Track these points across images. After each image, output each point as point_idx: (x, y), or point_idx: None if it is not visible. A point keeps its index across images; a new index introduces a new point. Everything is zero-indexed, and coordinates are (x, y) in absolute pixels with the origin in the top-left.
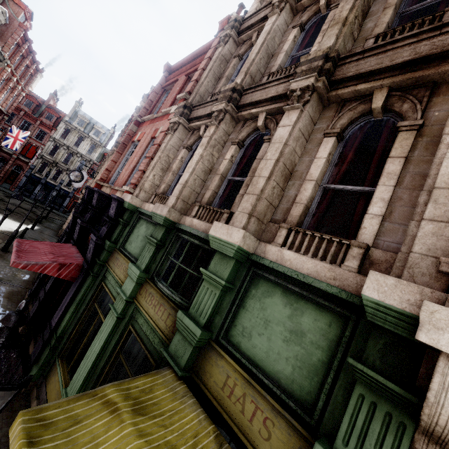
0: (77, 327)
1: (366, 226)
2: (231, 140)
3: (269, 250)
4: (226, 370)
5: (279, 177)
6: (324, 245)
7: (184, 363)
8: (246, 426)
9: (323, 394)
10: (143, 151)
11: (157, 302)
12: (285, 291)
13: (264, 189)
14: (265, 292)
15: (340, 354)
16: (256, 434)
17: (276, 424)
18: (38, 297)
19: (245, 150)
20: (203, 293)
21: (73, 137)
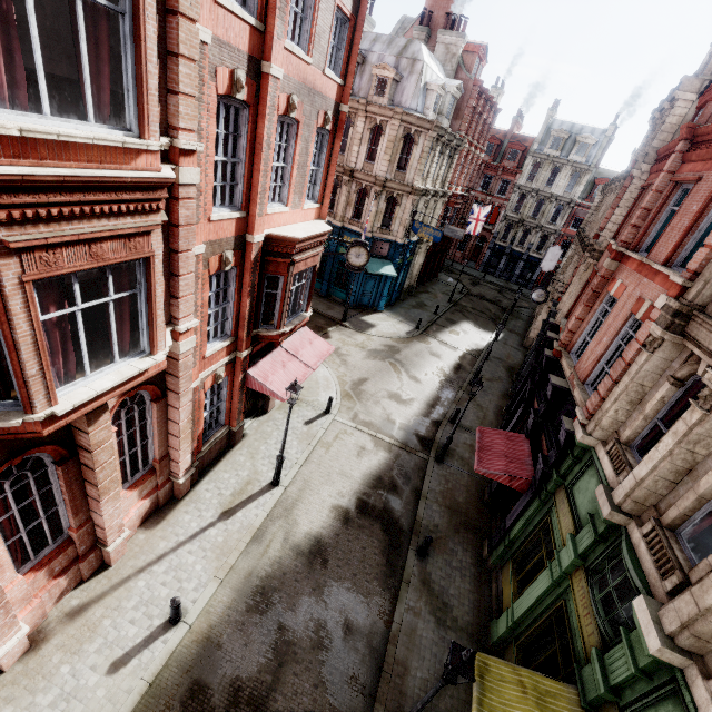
0: (525, 544)
1: None
2: None
3: (697, 685)
4: None
5: None
6: None
7: (589, 699)
8: None
9: None
10: (616, 333)
11: (586, 605)
12: None
13: None
14: None
15: None
16: None
17: None
18: None
19: None
20: (619, 654)
21: (544, 173)
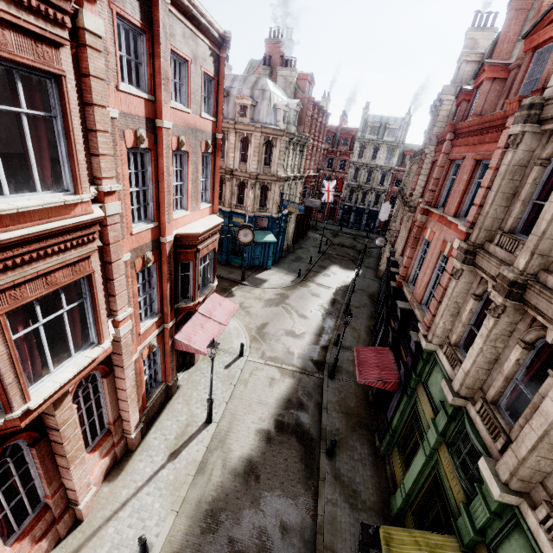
0: (403, 431)
1: None
2: (518, 332)
3: (529, 515)
4: None
5: (545, 452)
6: None
7: (465, 543)
8: None
9: None
10: (434, 266)
11: (451, 471)
12: None
13: (527, 457)
14: (524, 546)
15: None
16: None
17: None
18: None
19: (538, 349)
20: (478, 504)
21: (368, 151)
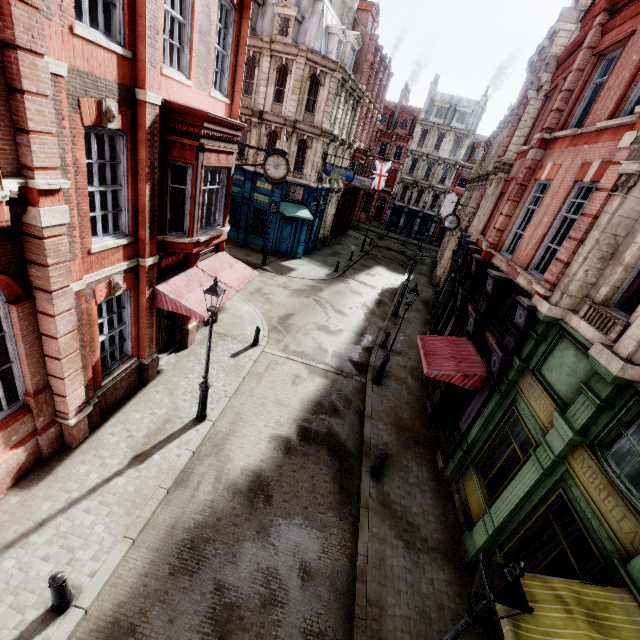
0: (488, 445)
1: None
2: None
3: None
4: None
5: None
6: None
7: None
8: None
9: None
10: (559, 207)
11: (602, 487)
12: None
13: None
14: None
15: None
16: None
17: None
18: (439, 386)
19: None
20: None
21: (431, 139)
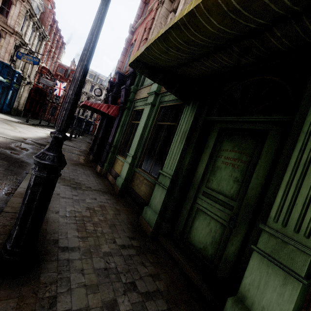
0: (124, 137)
1: None
2: None
3: None
4: None
5: None
6: None
7: None
8: None
9: None
10: (140, 41)
11: None
12: None
13: None
14: None
15: None
16: None
17: None
18: (96, 143)
19: None
20: None
21: (88, 86)
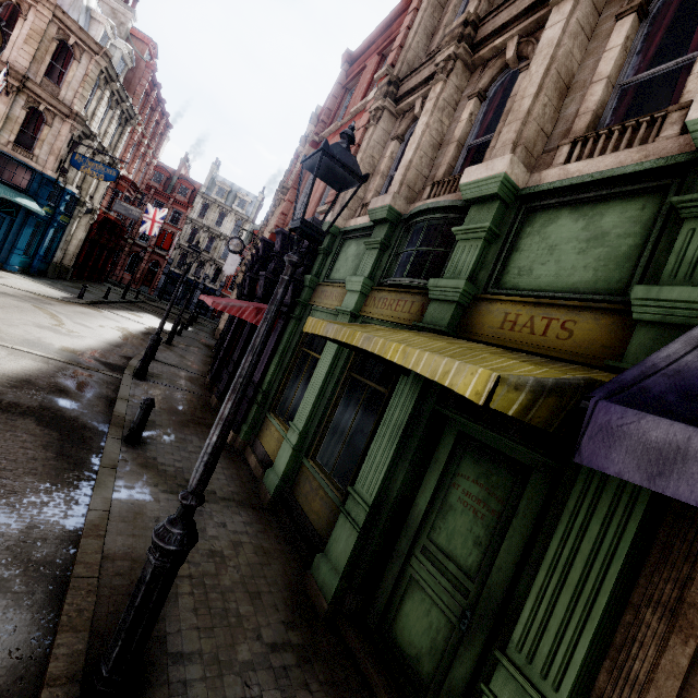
0: (286, 377)
1: (691, 89)
2: (465, 98)
3: (545, 176)
4: (504, 309)
5: (551, 91)
6: (628, 134)
7: (447, 322)
8: (539, 341)
9: (639, 268)
10: None
11: (393, 301)
12: (575, 207)
13: (532, 110)
14: (546, 222)
15: (660, 223)
16: (553, 341)
17: (578, 321)
18: (227, 370)
19: (487, 105)
20: (459, 254)
21: (213, 213)
